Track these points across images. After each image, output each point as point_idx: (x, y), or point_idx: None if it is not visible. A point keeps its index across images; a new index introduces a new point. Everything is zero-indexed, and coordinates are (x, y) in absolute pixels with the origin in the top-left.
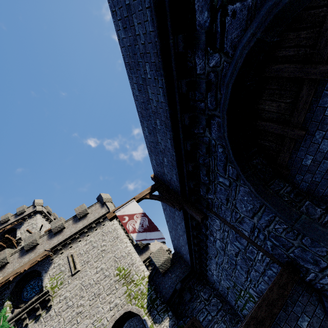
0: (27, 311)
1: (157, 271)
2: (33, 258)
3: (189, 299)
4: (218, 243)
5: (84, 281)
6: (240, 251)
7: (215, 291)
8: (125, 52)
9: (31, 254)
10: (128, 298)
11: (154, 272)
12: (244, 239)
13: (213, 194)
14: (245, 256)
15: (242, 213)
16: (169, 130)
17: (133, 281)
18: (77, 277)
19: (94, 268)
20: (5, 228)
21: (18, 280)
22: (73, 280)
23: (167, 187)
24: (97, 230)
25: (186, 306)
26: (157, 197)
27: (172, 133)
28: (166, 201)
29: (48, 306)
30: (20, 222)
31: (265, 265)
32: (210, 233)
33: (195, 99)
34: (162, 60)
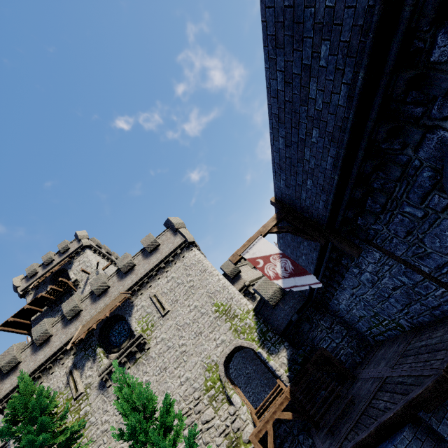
0: (126, 355)
1: (264, 304)
2: (109, 302)
3: (309, 329)
4: (365, 275)
5: (179, 321)
6: (404, 286)
7: (337, 318)
8: (272, 16)
9: (105, 299)
10: (235, 333)
11: (260, 305)
12: (418, 275)
13: (384, 225)
14: (410, 291)
15: (430, 249)
16: (338, 146)
17: (237, 316)
18: (169, 318)
19: (186, 306)
20: (53, 270)
21: (100, 326)
22: (165, 321)
23: (300, 215)
24: (176, 264)
25: (305, 336)
26: (289, 229)
27: (345, 151)
28: (304, 234)
29: (146, 349)
30: (68, 261)
31: (444, 301)
32: (356, 266)
33: (405, 101)
34: (374, 41)
